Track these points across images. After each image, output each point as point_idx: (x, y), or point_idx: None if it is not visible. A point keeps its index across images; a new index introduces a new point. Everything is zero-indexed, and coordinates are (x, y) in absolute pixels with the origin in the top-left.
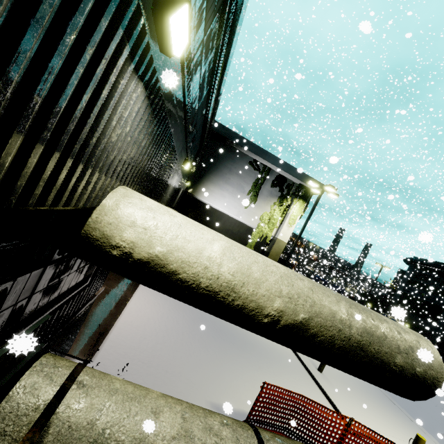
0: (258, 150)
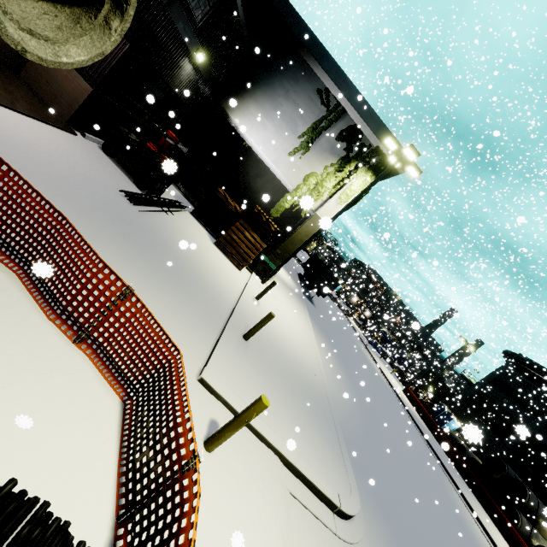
0: (334, 70)
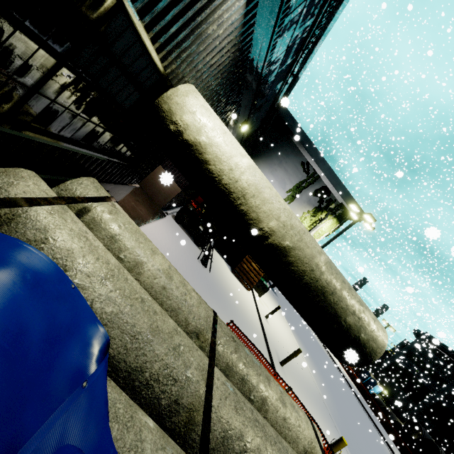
0: (315, 154)
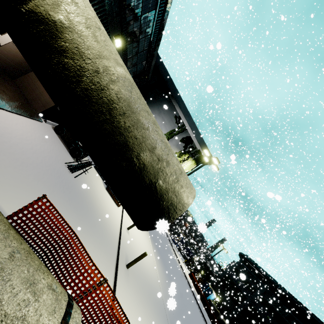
0: (185, 110)
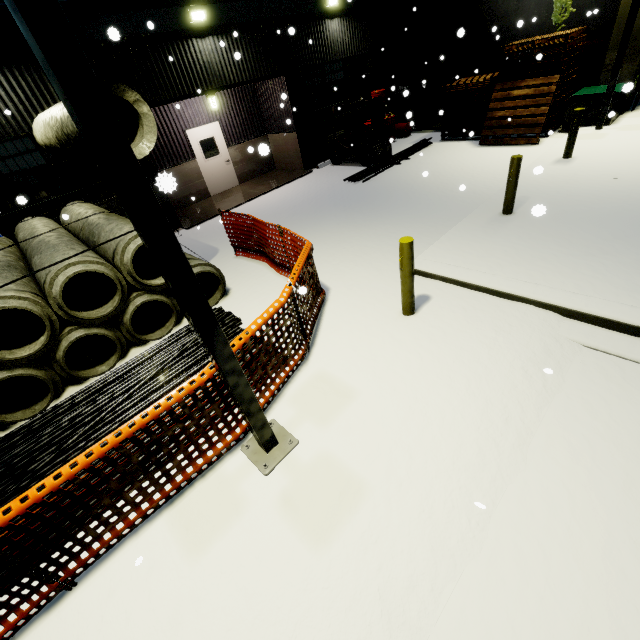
0: None
